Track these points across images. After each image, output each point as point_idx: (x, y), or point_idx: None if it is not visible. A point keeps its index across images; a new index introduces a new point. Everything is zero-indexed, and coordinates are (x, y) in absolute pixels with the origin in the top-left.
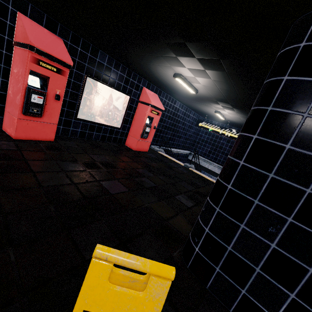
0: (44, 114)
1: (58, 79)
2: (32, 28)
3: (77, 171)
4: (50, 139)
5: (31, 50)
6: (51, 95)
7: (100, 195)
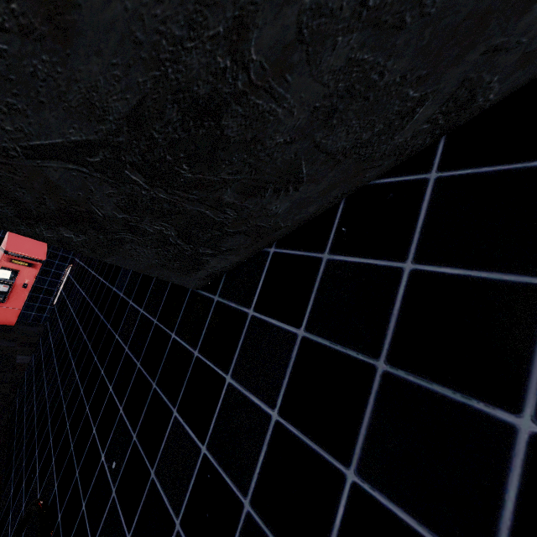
0: (8, 300)
1: (29, 271)
2: (17, 237)
3: (4, 346)
4: (11, 323)
5: (5, 253)
6: (19, 284)
7: (2, 361)
